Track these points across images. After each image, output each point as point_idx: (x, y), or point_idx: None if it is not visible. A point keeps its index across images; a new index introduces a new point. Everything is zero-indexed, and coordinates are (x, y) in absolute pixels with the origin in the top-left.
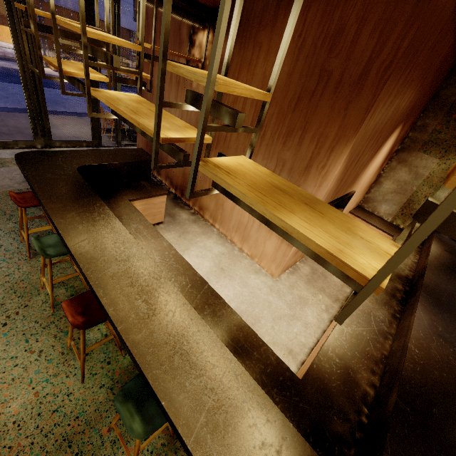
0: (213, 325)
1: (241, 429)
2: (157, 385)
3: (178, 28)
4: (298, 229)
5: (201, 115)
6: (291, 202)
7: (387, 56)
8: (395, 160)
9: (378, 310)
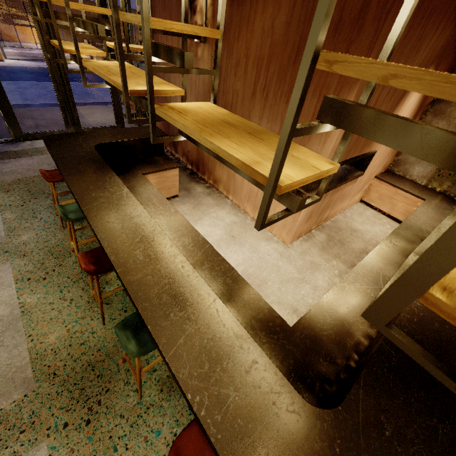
0: (210, 278)
1: (215, 352)
2: (145, 314)
3: None
4: (222, 148)
5: (145, 55)
6: (232, 132)
7: None
8: (431, 113)
9: (390, 270)
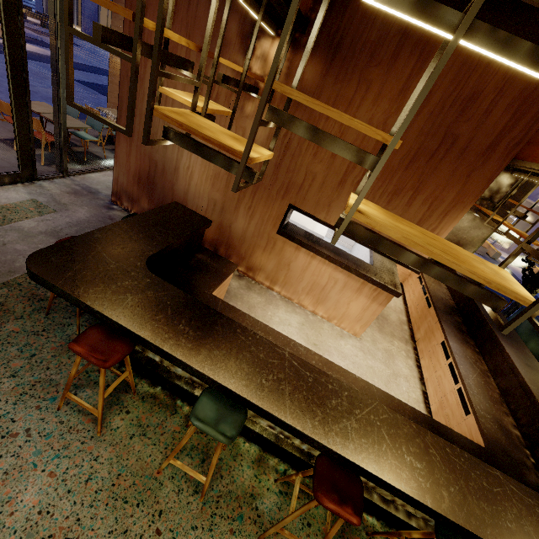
0: None
1: None
2: None
3: (219, 20)
4: None
5: None
6: None
7: (519, 134)
8: None
9: (467, 350)
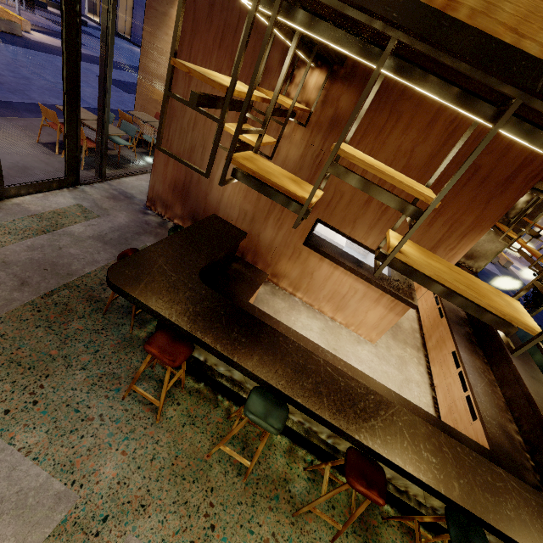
0: None
1: None
2: (502, 527)
3: None
4: None
5: None
6: None
7: (537, 168)
8: None
9: (476, 361)
